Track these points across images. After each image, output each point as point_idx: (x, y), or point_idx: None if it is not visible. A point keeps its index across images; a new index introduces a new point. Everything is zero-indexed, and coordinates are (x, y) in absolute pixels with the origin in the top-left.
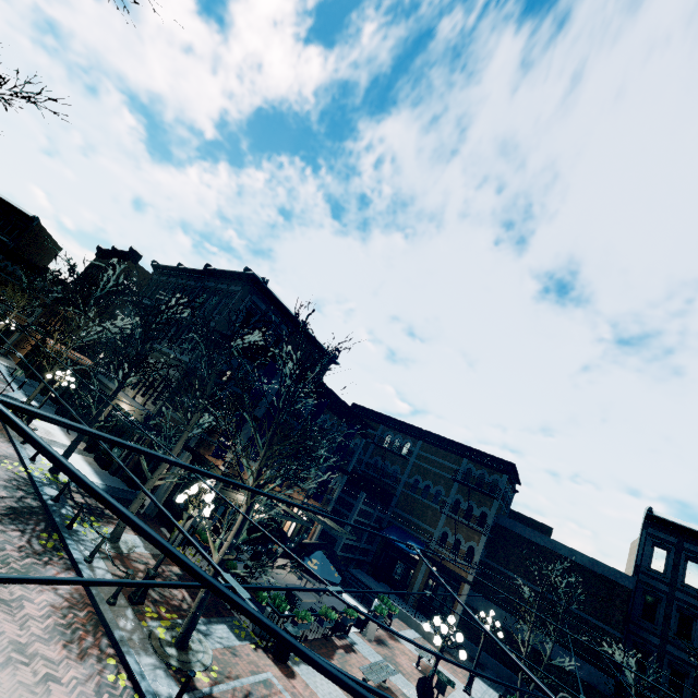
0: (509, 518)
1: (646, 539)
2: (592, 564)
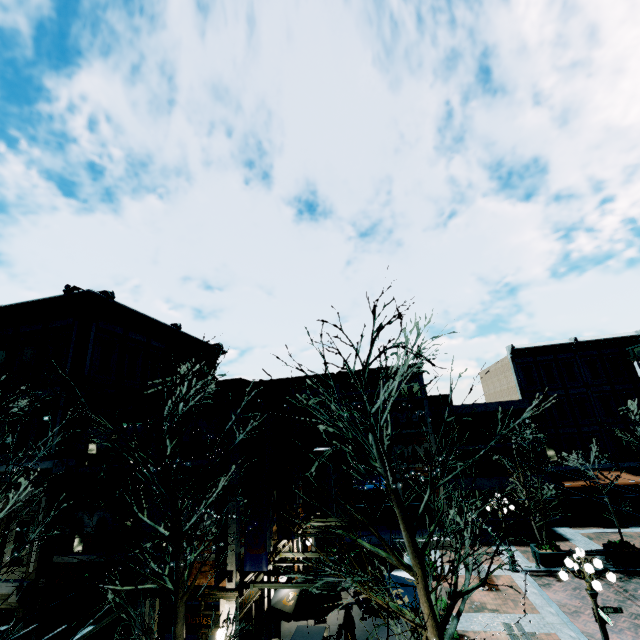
0: None
1: (517, 368)
2: (501, 406)
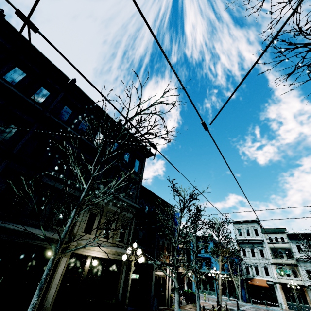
0: None
1: None
2: None
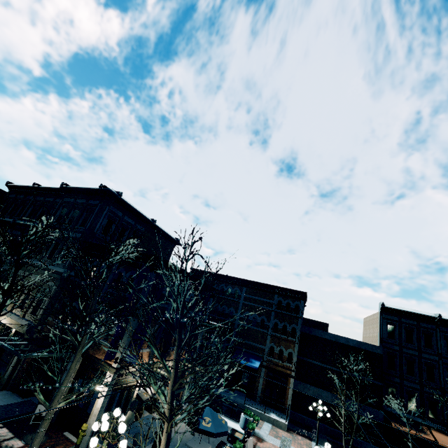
0: (303, 323)
1: (383, 321)
2: (359, 344)
